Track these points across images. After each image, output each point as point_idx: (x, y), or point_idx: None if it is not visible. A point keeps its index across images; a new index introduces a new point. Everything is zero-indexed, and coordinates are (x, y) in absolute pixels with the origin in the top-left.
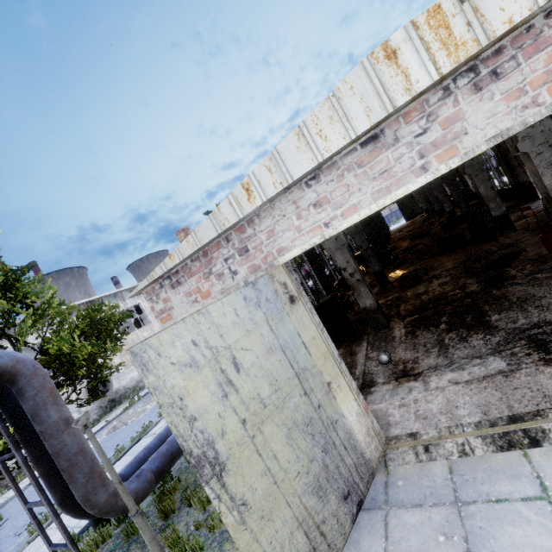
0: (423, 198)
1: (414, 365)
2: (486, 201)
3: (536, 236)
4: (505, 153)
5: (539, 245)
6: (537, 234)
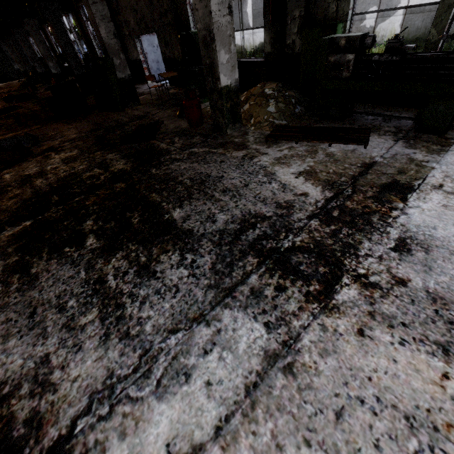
0: (18, 53)
1: (39, 401)
2: (109, 52)
3: (165, 111)
4: (116, 13)
5: (173, 119)
6: (164, 109)
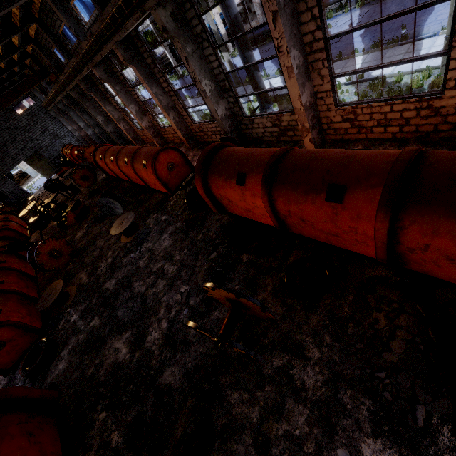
0: None
1: None
2: None
3: None
4: None
5: None
6: None
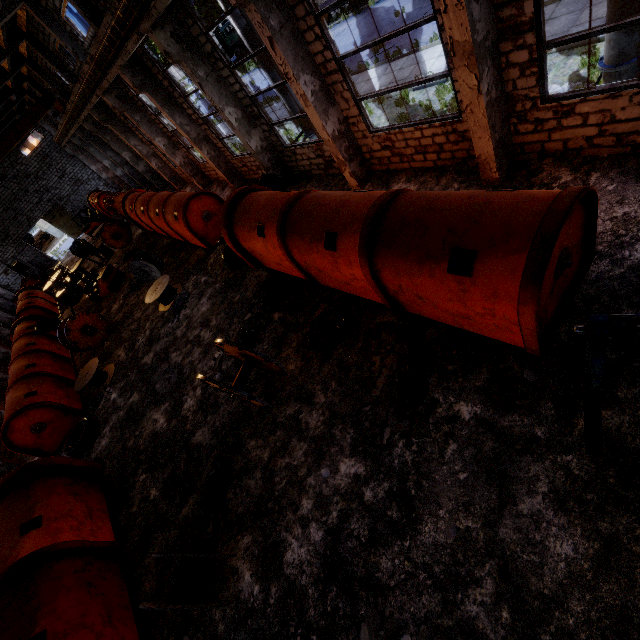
0: None
1: None
2: None
3: None
4: None
5: None
6: None
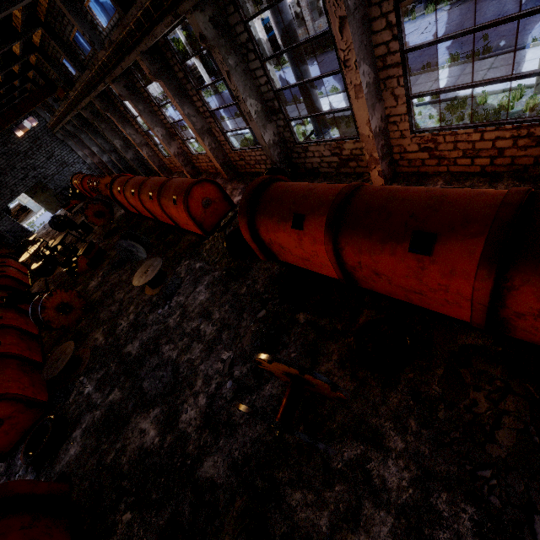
0: None
1: None
2: None
3: None
4: None
5: None
6: None
